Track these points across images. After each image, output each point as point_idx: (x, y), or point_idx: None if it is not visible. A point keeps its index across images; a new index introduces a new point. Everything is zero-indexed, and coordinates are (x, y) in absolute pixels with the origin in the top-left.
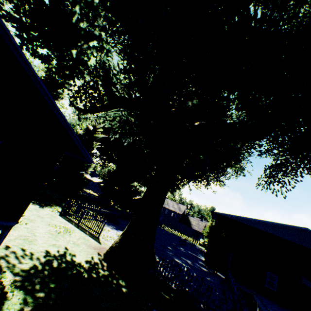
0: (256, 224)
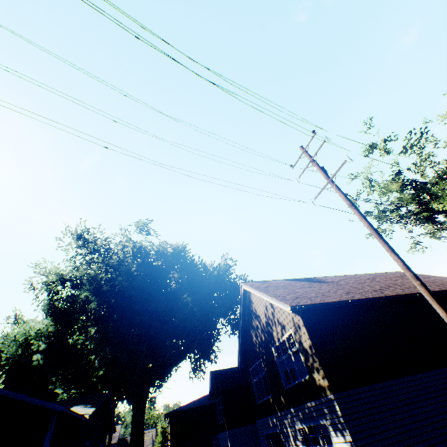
0: (198, 403)
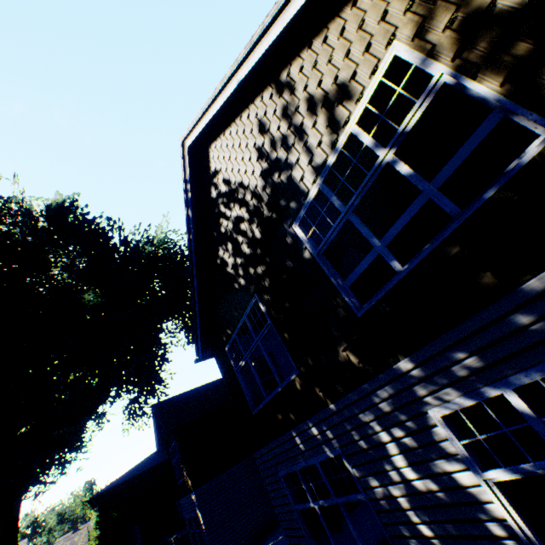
0: (147, 465)
